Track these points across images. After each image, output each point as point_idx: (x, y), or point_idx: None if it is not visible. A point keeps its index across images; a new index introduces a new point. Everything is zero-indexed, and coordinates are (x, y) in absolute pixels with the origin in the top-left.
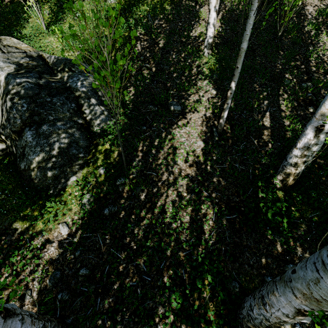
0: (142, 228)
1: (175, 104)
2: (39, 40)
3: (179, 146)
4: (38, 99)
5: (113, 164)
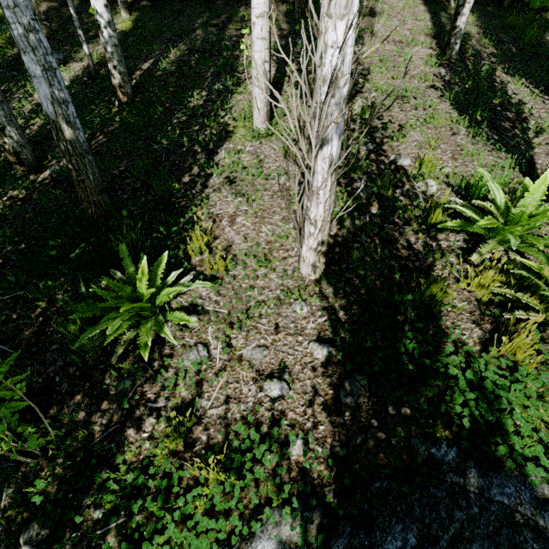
0: None
1: (55, 52)
2: None
3: None
4: None
5: None
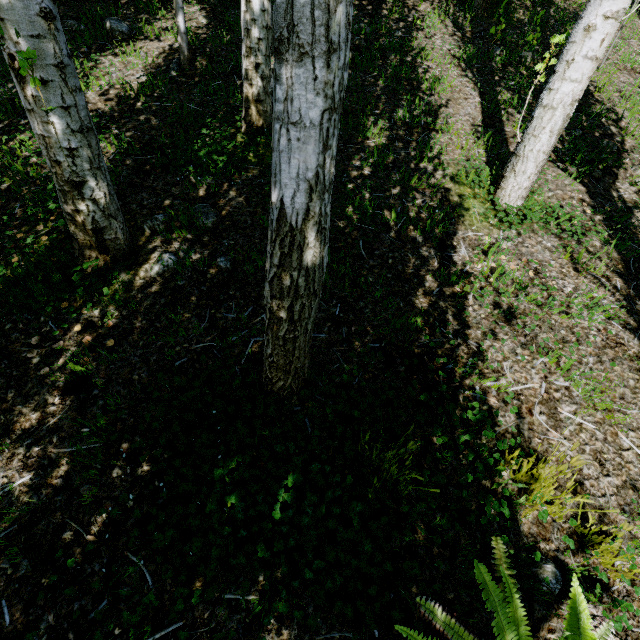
0: None
1: (115, 19)
2: None
3: (95, 71)
4: None
5: None
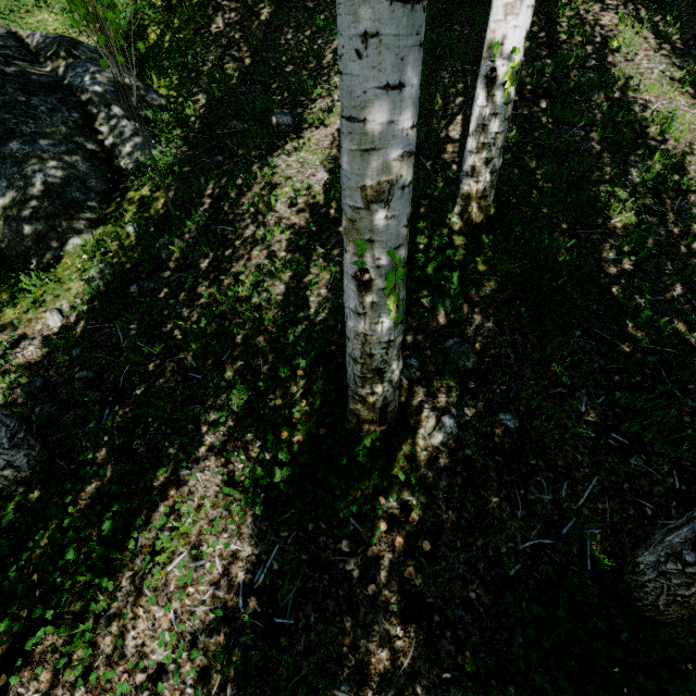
0: (197, 309)
1: (280, 112)
2: (20, 18)
3: (279, 180)
4: (1, 95)
5: (153, 219)
